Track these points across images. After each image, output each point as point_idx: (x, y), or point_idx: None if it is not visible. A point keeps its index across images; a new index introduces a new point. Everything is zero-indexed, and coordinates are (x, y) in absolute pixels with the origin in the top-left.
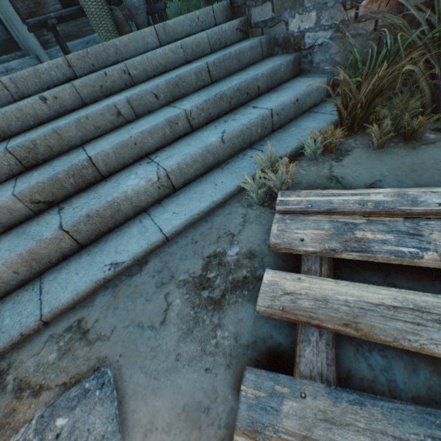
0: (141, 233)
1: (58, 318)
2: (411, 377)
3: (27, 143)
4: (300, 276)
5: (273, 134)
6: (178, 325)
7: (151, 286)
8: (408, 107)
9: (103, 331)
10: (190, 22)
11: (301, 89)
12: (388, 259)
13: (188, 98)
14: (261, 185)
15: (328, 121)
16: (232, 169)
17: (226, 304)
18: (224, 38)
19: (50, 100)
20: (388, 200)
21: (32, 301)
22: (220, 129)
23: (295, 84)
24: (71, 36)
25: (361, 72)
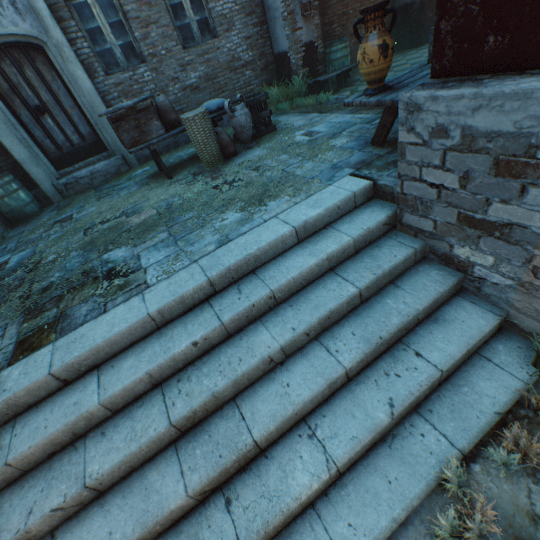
0: None
1: None
2: None
3: (189, 413)
4: None
5: (440, 389)
6: None
7: None
8: None
9: None
10: (330, 213)
11: (472, 335)
12: None
13: (340, 333)
14: (456, 526)
15: (509, 389)
16: (403, 452)
17: None
18: (369, 236)
19: (200, 342)
20: None
21: None
22: (383, 391)
23: (460, 315)
24: None
25: None
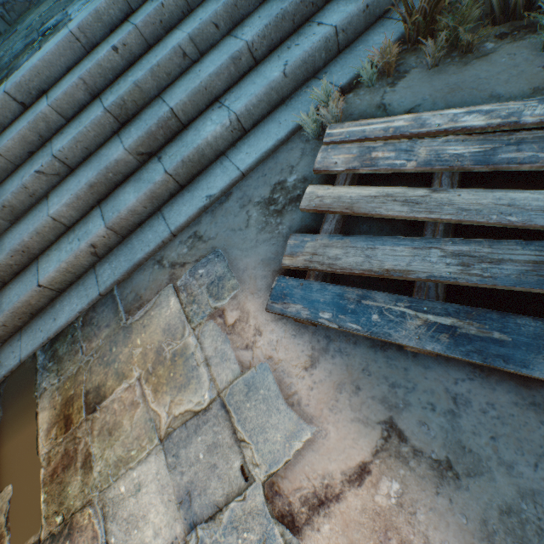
0: (224, 173)
1: (181, 233)
2: (378, 233)
3: (119, 101)
4: (329, 187)
5: (339, 56)
6: (256, 227)
7: (237, 208)
8: (470, 13)
9: (211, 236)
10: None
11: None
12: (387, 170)
13: (249, 22)
14: (315, 120)
15: (398, 33)
16: (295, 105)
17: (285, 212)
18: None
19: (121, 49)
20: (405, 125)
21: (161, 225)
22: (282, 60)
23: None
24: None
25: None
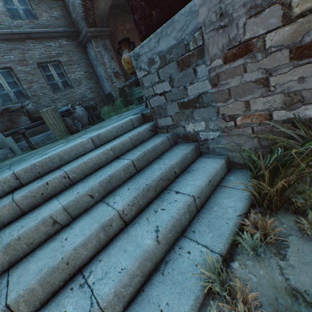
0: None
1: None
2: None
3: None
4: None
5: (199, 214)
6: None
7: None
8: None
9: None
10: (116, 129)
11: (209, 171)
12: None
13: (119, 191)
14: None
15: (243, 198)
16: (173, 274)
17: None
18: (141, 137)
19: None
20: None
21: None
22: (152, 223)
23: (202, 164)
24: (37, 132)
25: (259, 164)
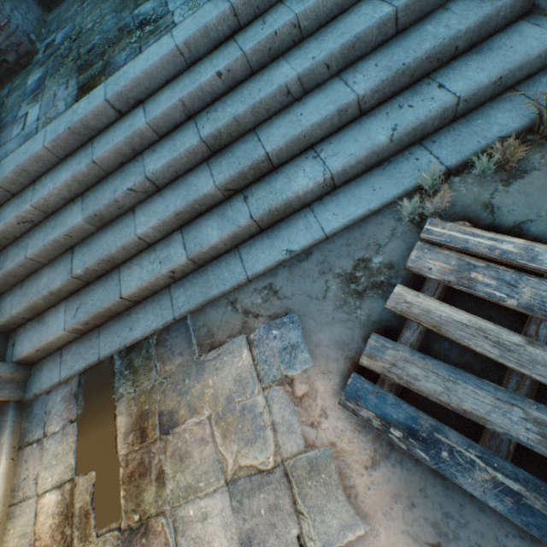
0: (307, 229)
1: (256, 279)
2: (459, 356)
3: (215, 133)
4: (418, 294)
5: (452, 124)
6: (333, 301)
7: (316, 273)
8: None
9: (287, 294)
10: None
11: (513, 60)
12: (483, 297)
13: (363, 68)
14: (415, 206)
15: (526, 118)
16: (393, 172)
17: (365, 296)
18: None
19: (224, 74)
20: (514, 251)
21: (238, 265)
22: (391, 121)
23: (512, 41)
24: None
25: None
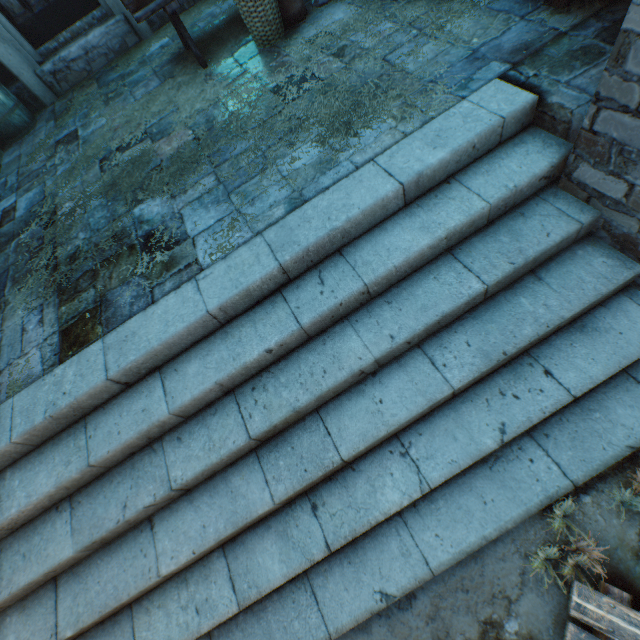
0: (403, 556)
1: (341, 634)
2: None
3: (269, 428)
4: None
5: (564, 412)
6: None
7: (428, 637)
8: None
9: None
10: (459, 157)
11: (628, 354)
12: None
13: (450, 342)
14: (551, 555)
15: None
16: (505, 476)
17: None
18: (514, 199)
19: (275, 348)
20: None
21: (312, 608)
22: (495, 414)
23: (619, 323)
24: None
25: None
